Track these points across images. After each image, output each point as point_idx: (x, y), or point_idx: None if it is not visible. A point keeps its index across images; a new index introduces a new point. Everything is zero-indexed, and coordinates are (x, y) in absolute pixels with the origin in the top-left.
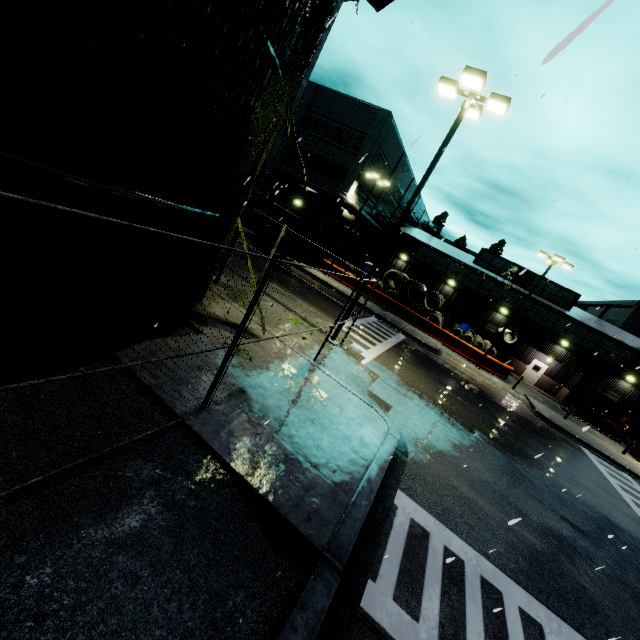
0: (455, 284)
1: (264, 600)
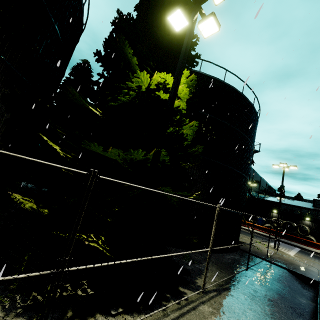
0: (310, 219)
1: (311, 289)
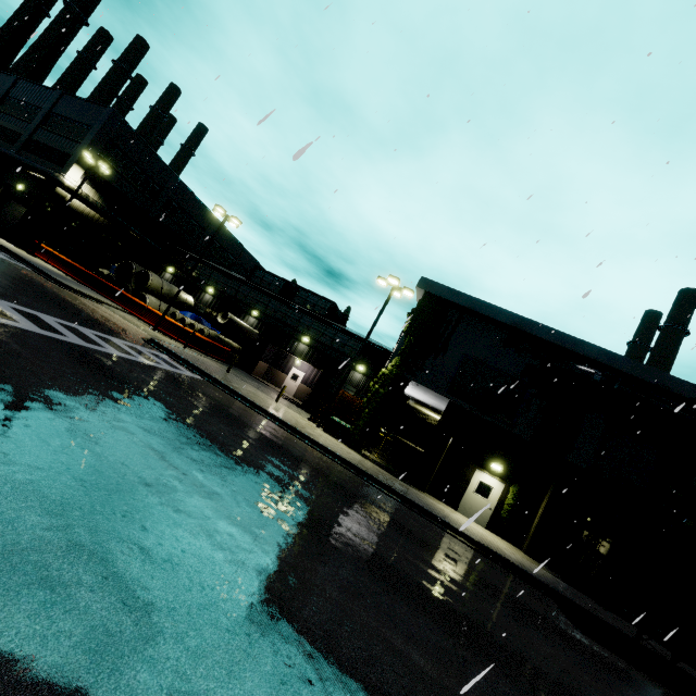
0: (215, 292)
1: None
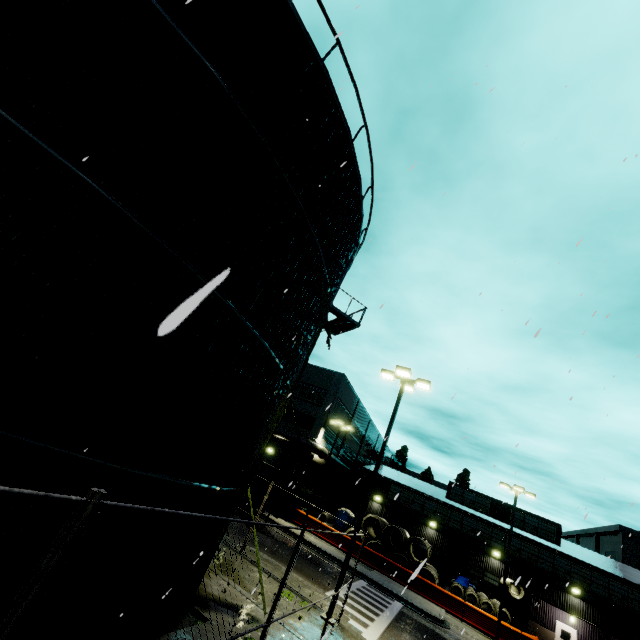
0: (436, 525)
1: None
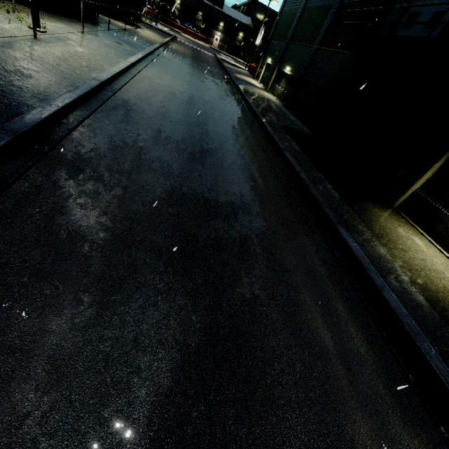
0: (180, 3)
1: None
